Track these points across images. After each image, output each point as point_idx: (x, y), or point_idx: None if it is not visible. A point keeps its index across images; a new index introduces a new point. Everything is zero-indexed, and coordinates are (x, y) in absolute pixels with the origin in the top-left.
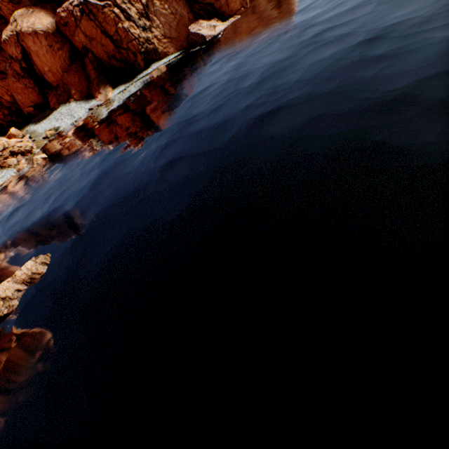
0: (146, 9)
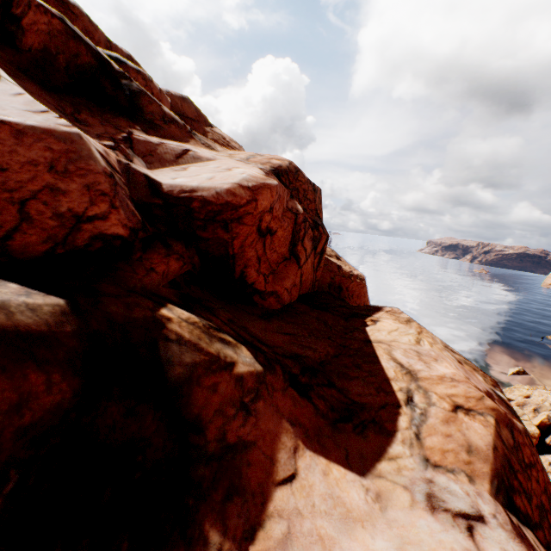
0: None
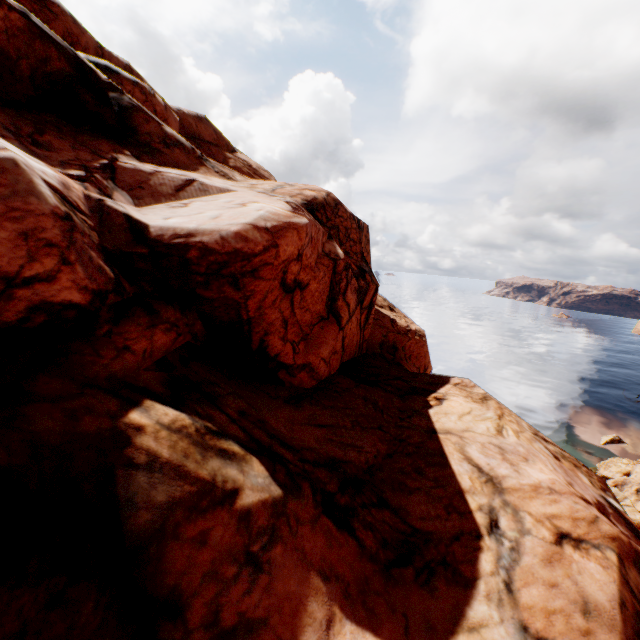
0: None
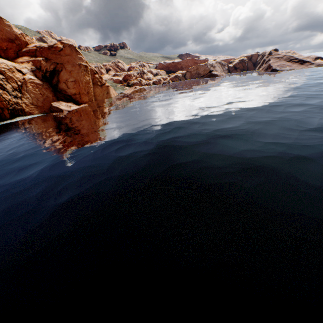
0: (21, 87)
